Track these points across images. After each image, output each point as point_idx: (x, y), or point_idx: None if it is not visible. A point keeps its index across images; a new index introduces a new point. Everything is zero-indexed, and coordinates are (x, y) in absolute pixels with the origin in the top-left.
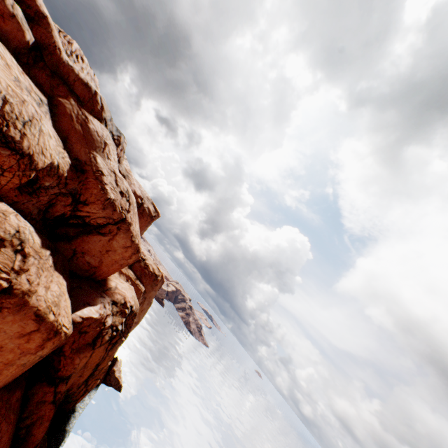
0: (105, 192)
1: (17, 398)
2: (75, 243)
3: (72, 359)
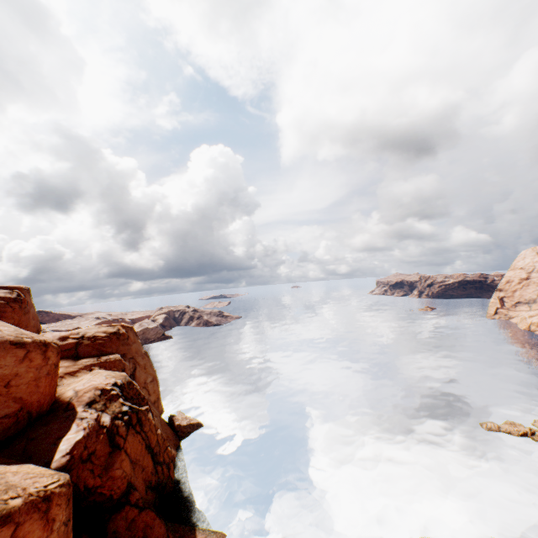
0: None
1: None
2: None
3: (111, 479)
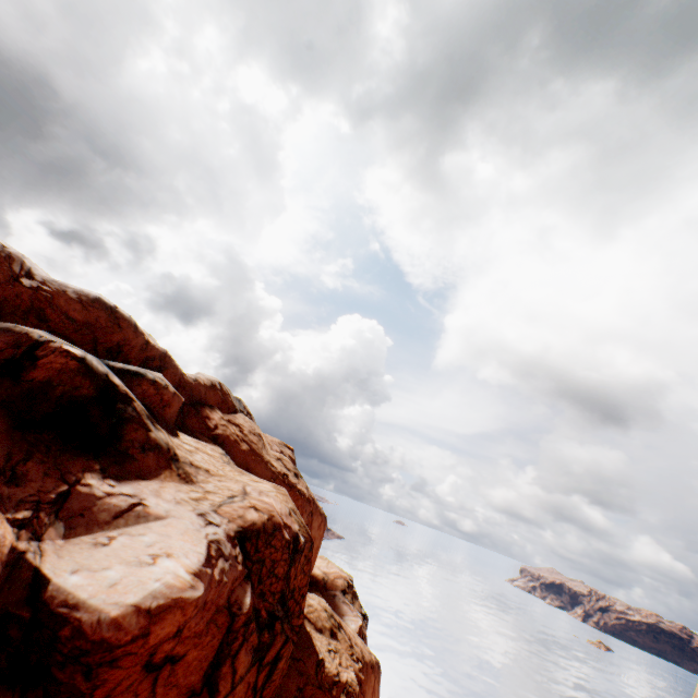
0: (303, 494)
1: None
2: None
3: None
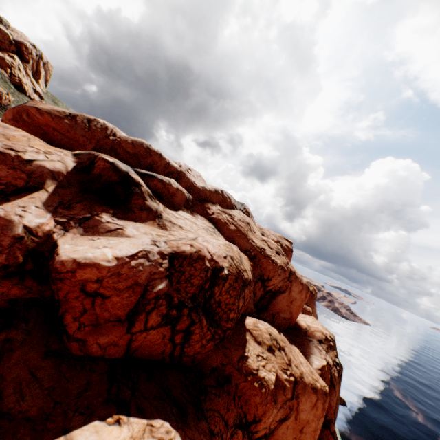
0: (275, 263)
1: None
2: (270, 308)
3: (328, 403)
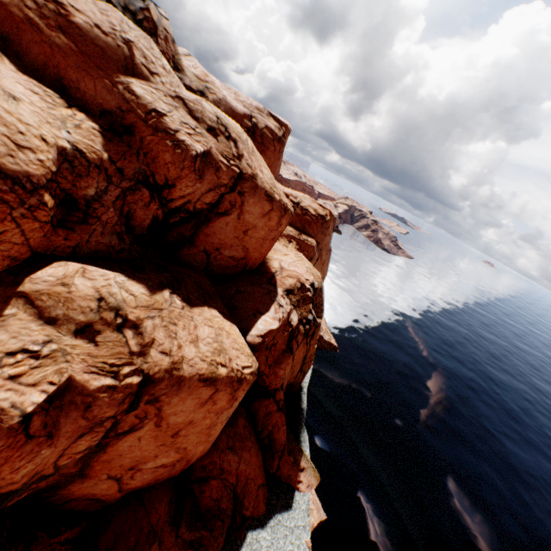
0: (183, 149)
1: (243, 426)
2: (199, 242)
3: (274, 374)
